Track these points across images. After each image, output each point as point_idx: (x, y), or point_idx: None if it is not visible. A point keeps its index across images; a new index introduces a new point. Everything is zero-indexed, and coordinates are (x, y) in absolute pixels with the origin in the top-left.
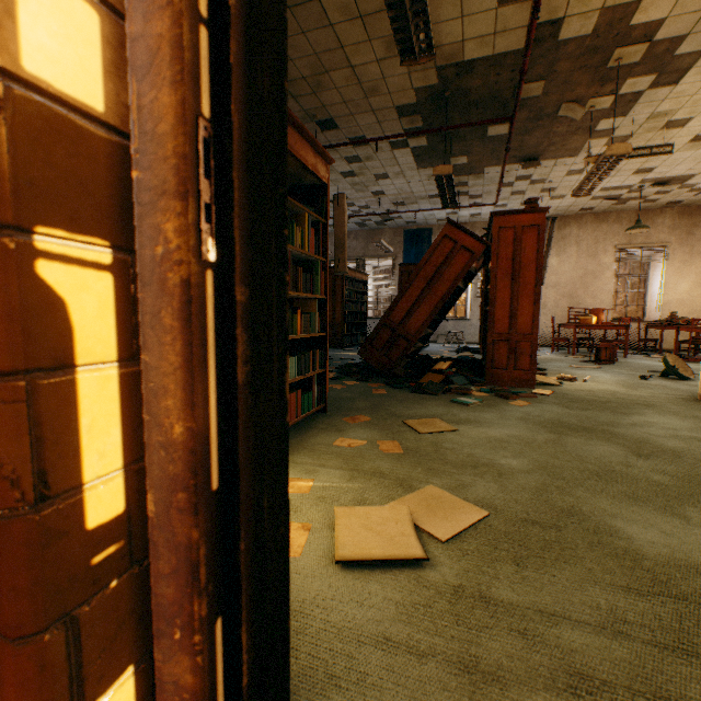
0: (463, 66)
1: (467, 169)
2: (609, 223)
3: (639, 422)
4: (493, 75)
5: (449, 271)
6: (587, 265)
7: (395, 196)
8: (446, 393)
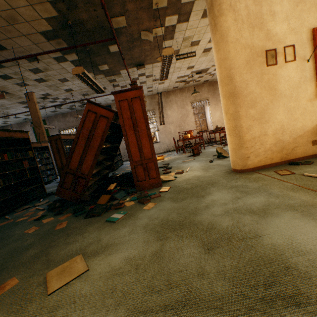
0: (68, 2)
1: (111, 72)
2: (186, 92)
3: (209, 203)
4: (92, 10)
5: (98, 131)
6: (182, 112)
7: (80, 91)
8: (108, 211)
